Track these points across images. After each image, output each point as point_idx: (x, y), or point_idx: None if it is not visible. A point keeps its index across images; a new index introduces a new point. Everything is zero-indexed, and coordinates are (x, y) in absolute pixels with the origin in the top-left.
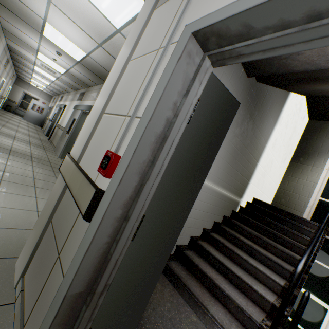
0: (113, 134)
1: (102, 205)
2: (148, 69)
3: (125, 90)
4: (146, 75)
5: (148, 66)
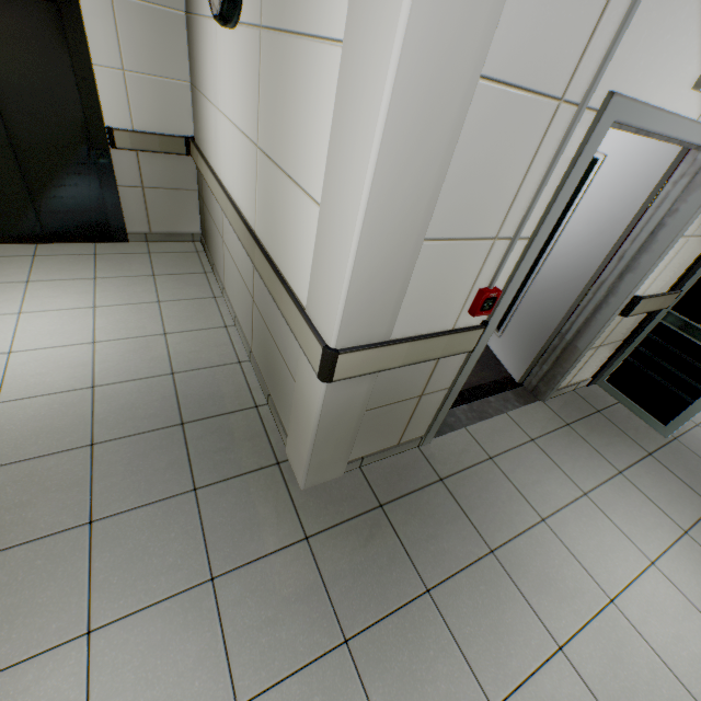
0: (472, 271)
1: (489, 330)
2: (536, 149)
3: (479, 186)
4: (531, 162)
5: (537, 139)
